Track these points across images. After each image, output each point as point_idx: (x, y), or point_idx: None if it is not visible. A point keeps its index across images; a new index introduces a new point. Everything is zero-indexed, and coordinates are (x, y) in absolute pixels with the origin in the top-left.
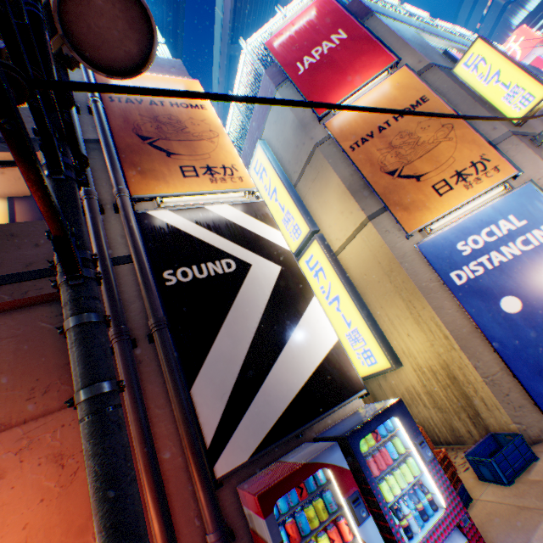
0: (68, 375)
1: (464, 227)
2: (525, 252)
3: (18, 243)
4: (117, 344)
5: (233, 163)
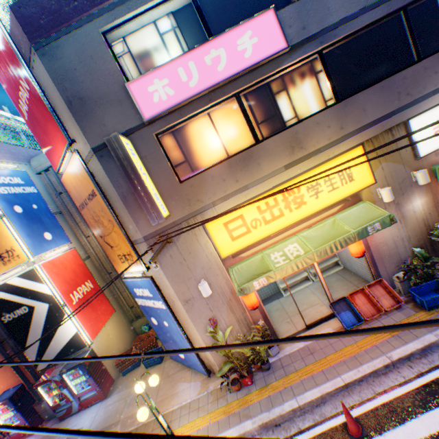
0: None
1: (135, 283)
2: (155, 307)
3: None
4: None
5: (12, 245)
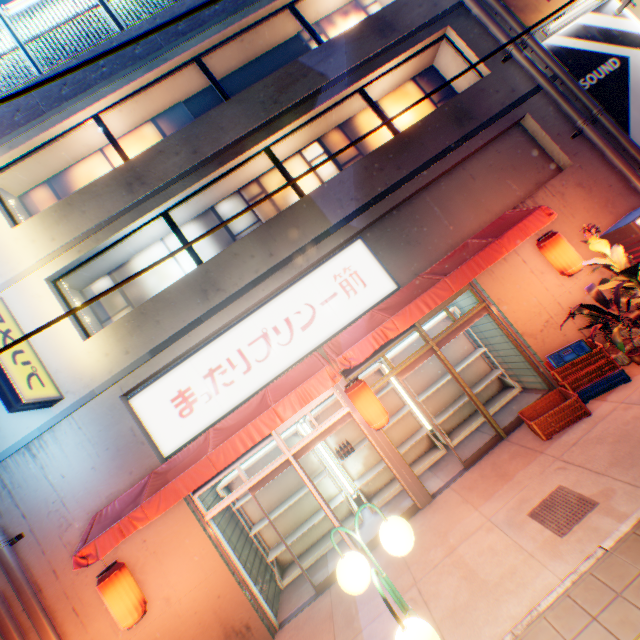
0: (546, 160)
1: None
2: None
3: (487, 95)
4: (587, 127)
5: None
